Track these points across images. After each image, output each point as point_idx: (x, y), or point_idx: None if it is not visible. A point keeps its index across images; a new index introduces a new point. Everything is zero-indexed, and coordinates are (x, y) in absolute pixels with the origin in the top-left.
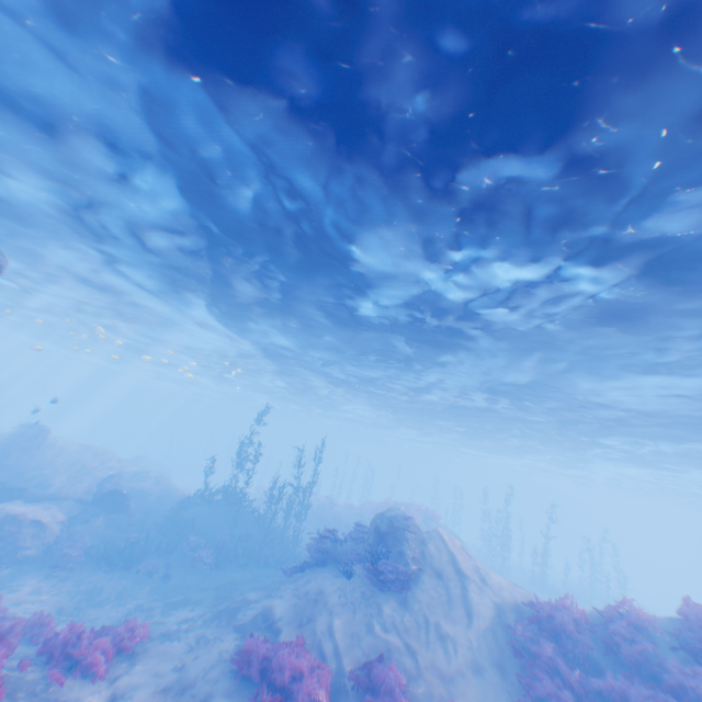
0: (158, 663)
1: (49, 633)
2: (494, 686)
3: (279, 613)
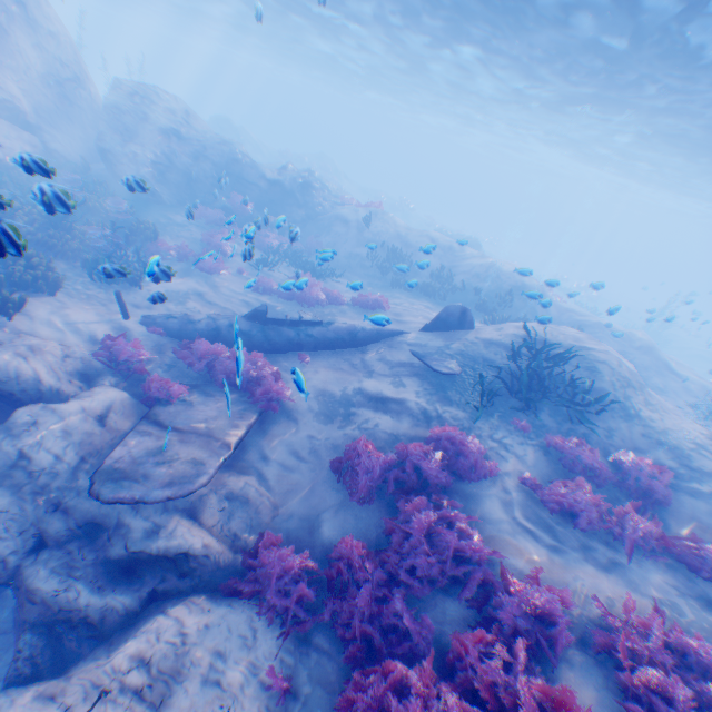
0: None
1: None
2: None
3: None
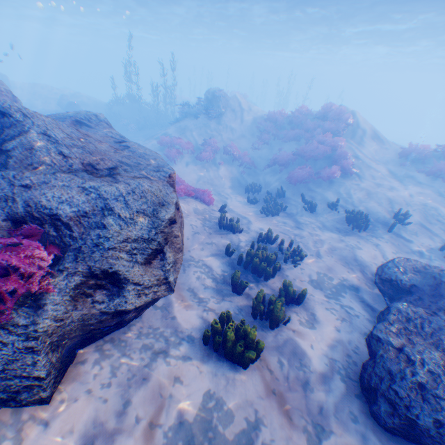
0: None
1: None
2: (248, 140)
3: (171, 134)
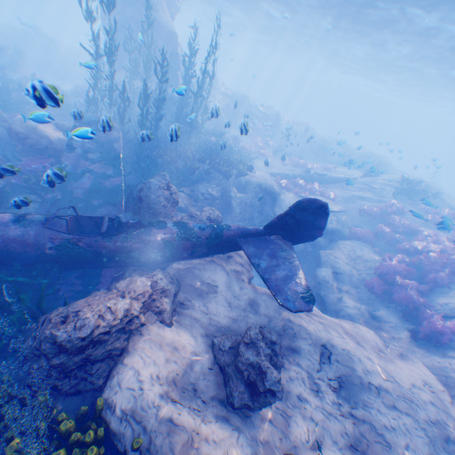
0: None
1: None
2: None
3: None
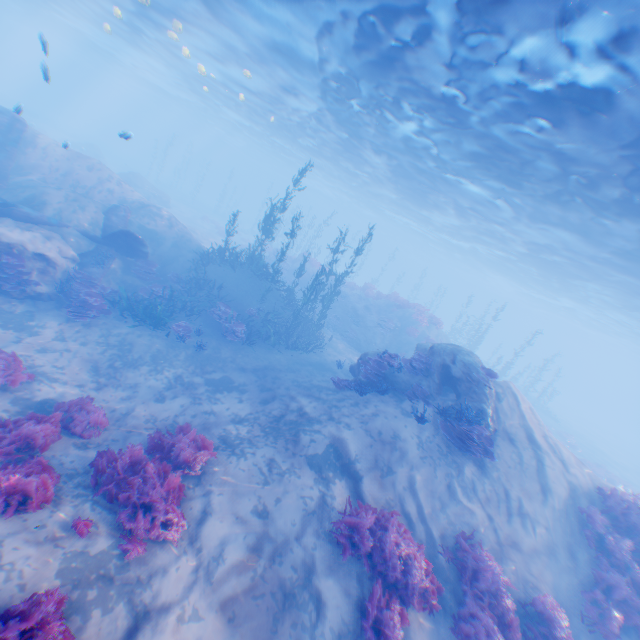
0: (237, 501)
1: (95, 424)
2: (566, 571)
3: (352, 453)
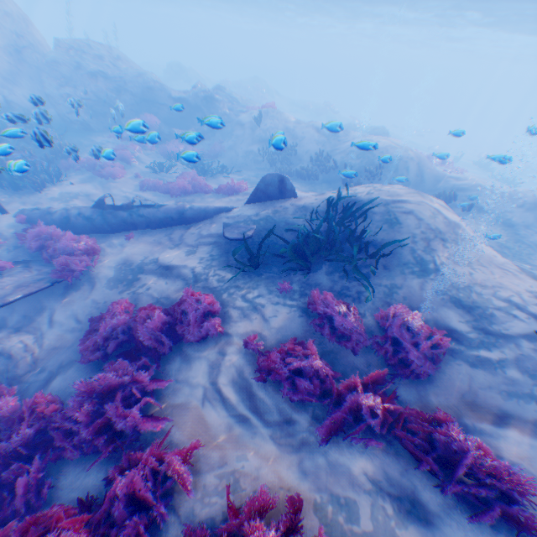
0: None
1: None
2: None
3: None
